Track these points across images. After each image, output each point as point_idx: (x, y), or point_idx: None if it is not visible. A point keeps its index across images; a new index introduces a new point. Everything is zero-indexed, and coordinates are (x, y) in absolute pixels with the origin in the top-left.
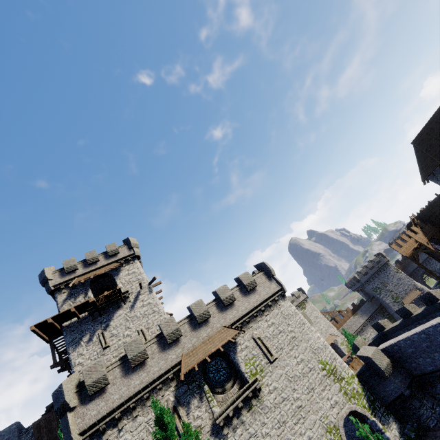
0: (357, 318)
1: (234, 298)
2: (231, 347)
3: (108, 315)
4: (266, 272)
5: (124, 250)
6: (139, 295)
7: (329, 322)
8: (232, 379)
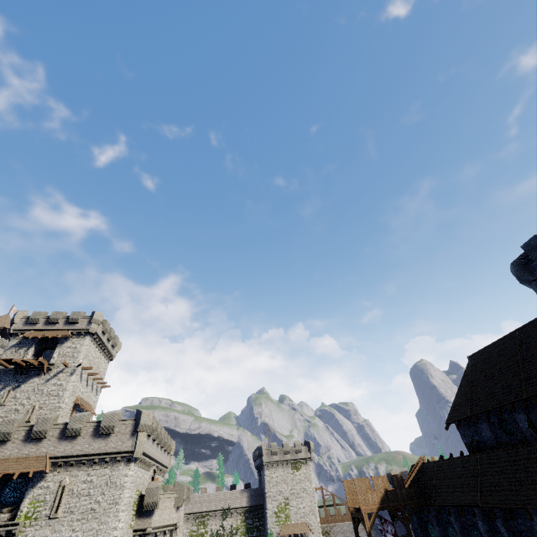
0: (360, 528)
1: (79, 433)
2: (37, 478)
3: (26, 378)
4: (136, 424)
5: (84, 322)
6: (60, 372)
7: (316, 507)
8: (13, 507)
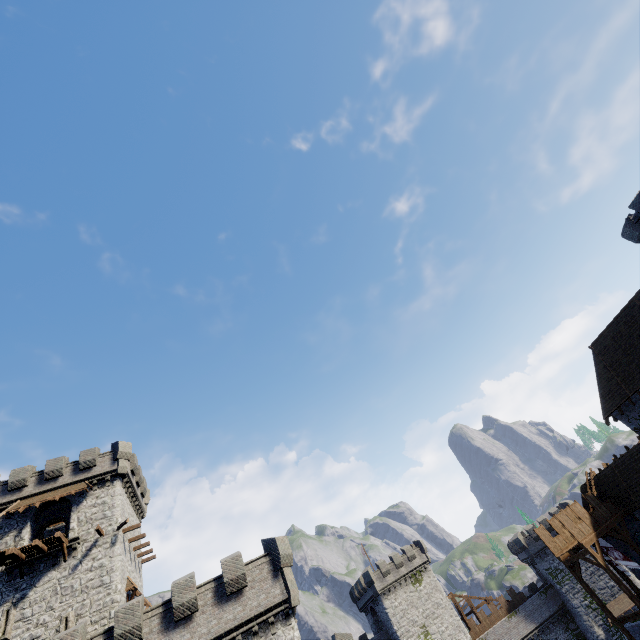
0: (514, 623)
1: (196, 607)
2: None
3: (33, 578)
4: (274, 559)
5: (105, 462)
6: (93, 548)
7: (460, 621)
8: None
